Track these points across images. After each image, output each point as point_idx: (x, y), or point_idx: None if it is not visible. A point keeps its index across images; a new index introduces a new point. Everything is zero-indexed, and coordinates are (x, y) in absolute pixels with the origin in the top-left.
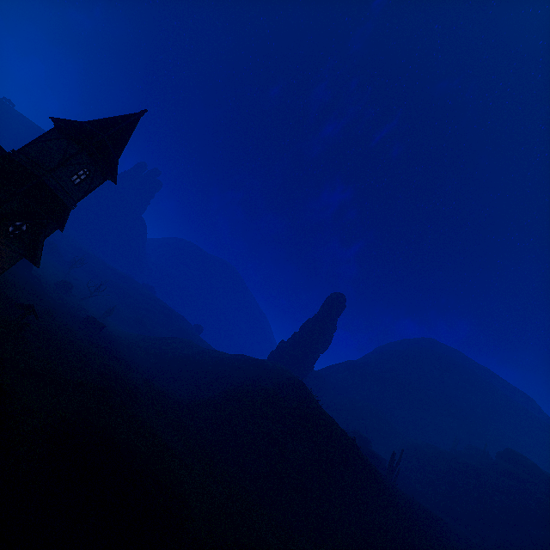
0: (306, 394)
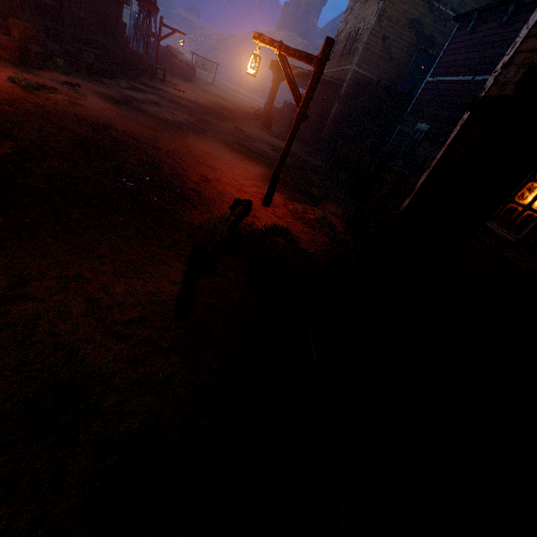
0: (309, 51)
